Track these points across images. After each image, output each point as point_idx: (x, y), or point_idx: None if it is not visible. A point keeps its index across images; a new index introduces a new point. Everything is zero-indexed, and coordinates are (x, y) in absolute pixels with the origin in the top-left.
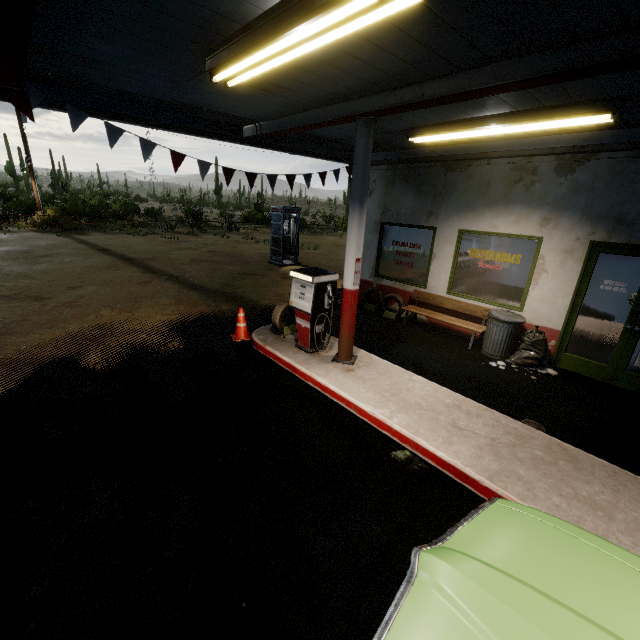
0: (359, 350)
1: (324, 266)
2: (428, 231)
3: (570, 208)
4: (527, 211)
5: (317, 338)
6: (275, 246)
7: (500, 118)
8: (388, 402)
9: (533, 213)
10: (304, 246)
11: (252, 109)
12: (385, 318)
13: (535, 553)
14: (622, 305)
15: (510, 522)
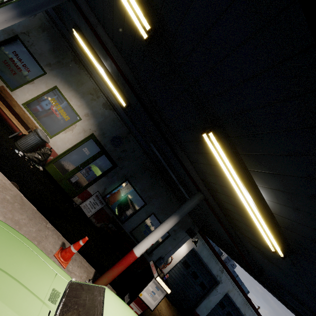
0: None
1: None
2: (41, 70)
3: (97, 118)
4: (85, 106)
5: None
6: None
7: (106, 70)
8: None
9: (86, 109)
10: None
11: None
12: None
13: None
14: (84, 158)
15: None
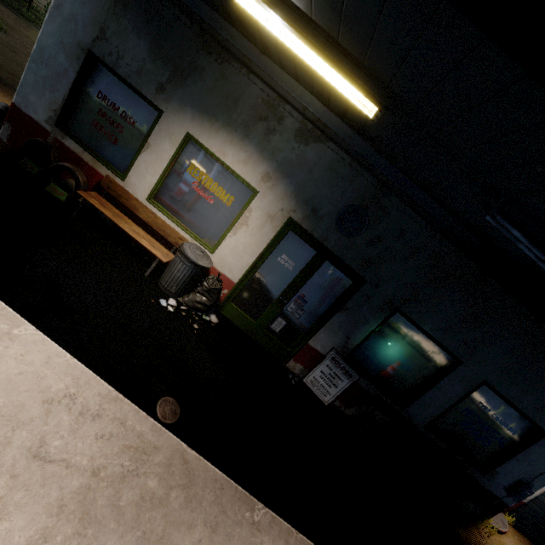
0: None
1: None
2: (152, 110)
3: (290, 177)
4: (258, 157)
5: None
6: None
7: (288, 10)
8: None
9: (262, 162)
10: None
11: None
12: (49, 193)
13: None
14: (285, 279)
15: None
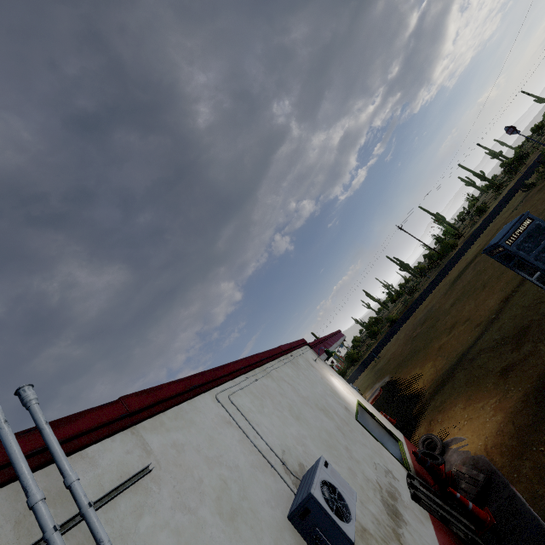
0: None
1: None
2: None
3: None
4: None
5: None
6: None
7: None
8: None
9: None
10: None
11: None
12: None
13: None
14: None
15: None
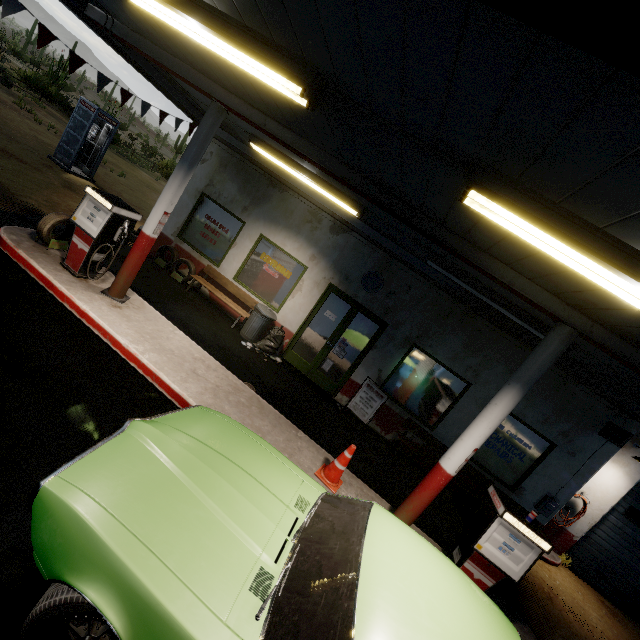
0: (134, 294)
1: (125, 200)
2: (239, 222)
3: (328, 256)
4: (307, 245)
5: (92, 265)
6: (67, 144)
7: (310, 174)
8: (146, 342)
9: (309, 248)
10: (107, 164)
11: (112, 4)
12: (172, 278)
13: (208, 428)
14: (330, 329)
15: (202, 415)
